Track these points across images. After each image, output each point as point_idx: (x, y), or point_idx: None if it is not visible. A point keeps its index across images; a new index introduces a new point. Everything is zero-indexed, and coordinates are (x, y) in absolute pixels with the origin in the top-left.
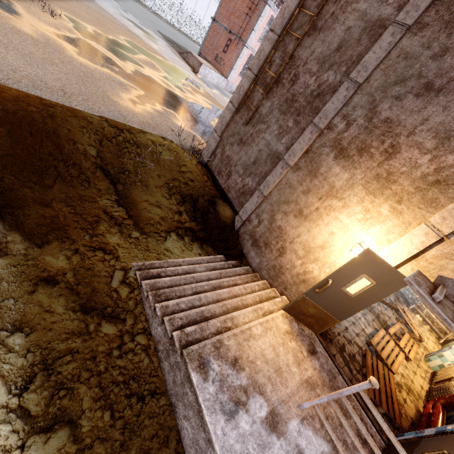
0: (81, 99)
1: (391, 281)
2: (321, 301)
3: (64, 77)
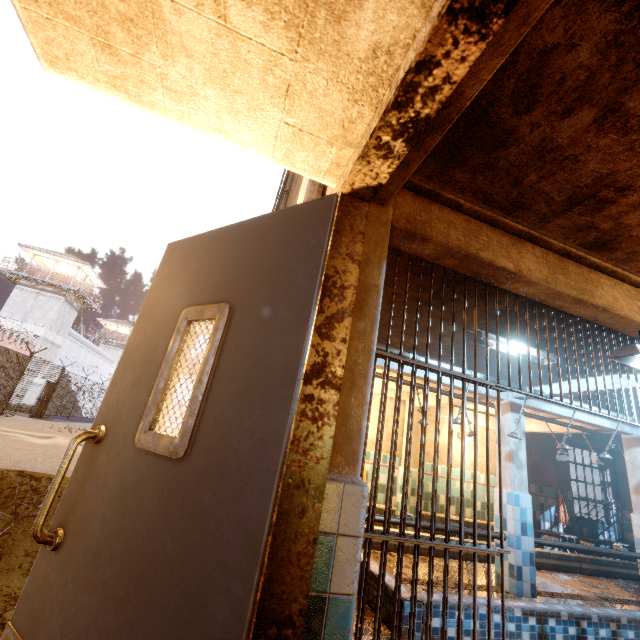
0: (14, 461)
1: (271, 254)
2: (71, 626)
3: (22, 454)
